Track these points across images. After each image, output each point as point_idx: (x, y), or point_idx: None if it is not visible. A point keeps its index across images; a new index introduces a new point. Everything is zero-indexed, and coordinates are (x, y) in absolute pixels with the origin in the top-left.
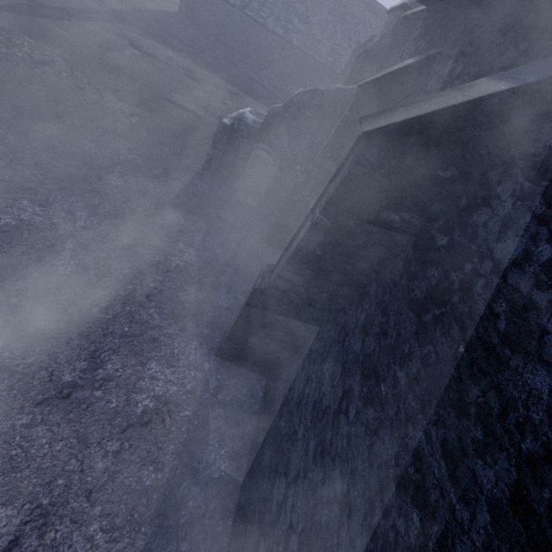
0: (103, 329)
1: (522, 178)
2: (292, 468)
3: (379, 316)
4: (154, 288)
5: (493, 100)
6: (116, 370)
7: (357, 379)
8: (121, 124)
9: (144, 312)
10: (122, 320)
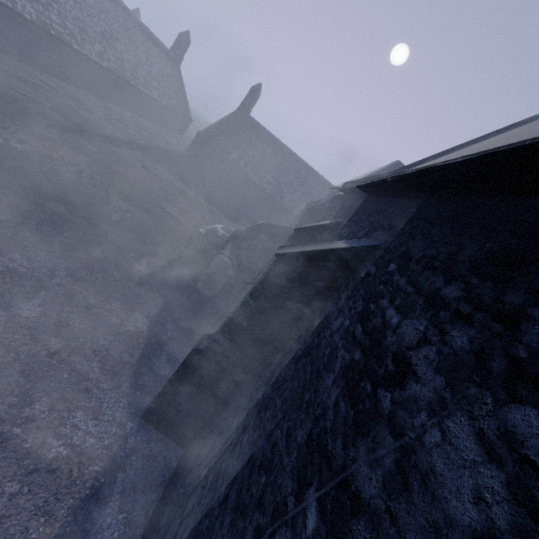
0: (43, 372)
1: (350, 290)
2: (189, 507)
3: (277, 371)
4: (103, 345)
5: (338, 251)
6: (42, 411)
7: (254, 415)
8: (117, 215)
9: (87, 364)
10: (64, 367)
